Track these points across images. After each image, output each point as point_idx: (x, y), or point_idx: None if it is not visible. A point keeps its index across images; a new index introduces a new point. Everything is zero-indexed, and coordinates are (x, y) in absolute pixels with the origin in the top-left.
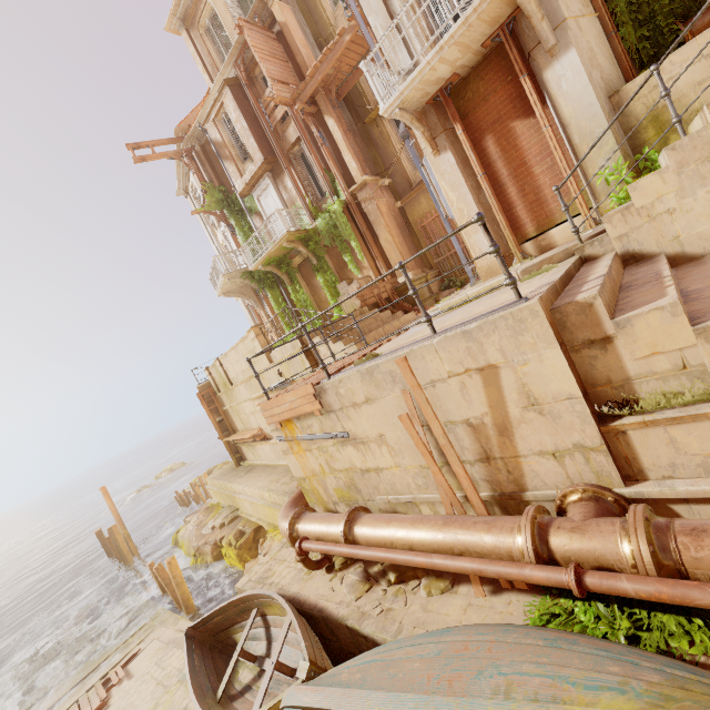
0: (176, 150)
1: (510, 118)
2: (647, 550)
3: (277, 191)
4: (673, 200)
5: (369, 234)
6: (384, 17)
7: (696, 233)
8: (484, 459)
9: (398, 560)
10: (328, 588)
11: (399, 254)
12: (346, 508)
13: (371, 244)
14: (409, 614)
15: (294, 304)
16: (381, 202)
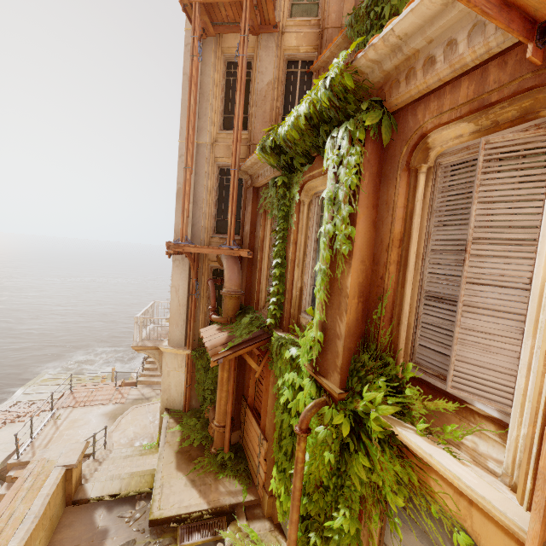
0: None
1: None
2: None
3: None
4: None
5: None
6: None
7: None
8: None
9: None
10: None
11: None
12: None
13: None
14: None
15: None
16: None
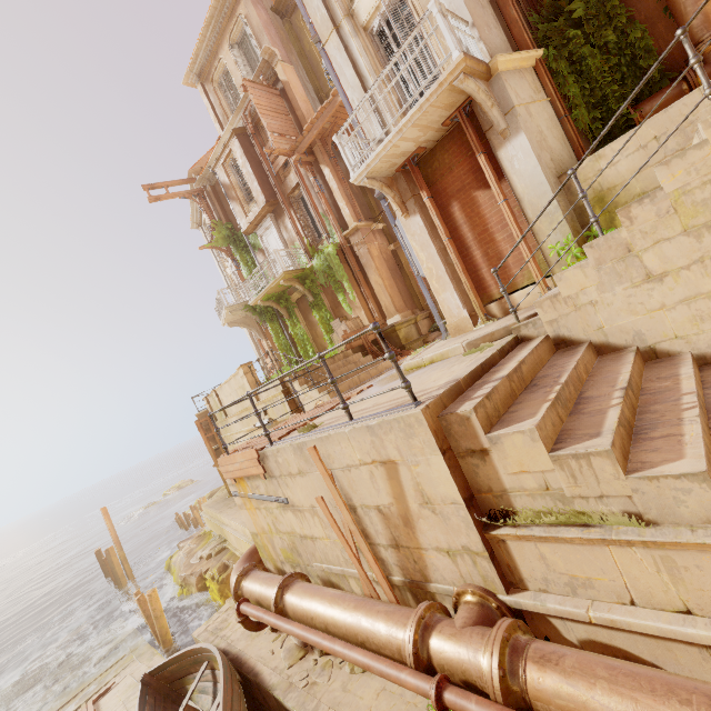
0: (189, 190)
1: (473, 187)
2: (497, 674)
3: (279, 231)
4: (595, 293)
5: (362, 276)
6: (360, 92)
7: (617, 326)
8: (394, 546)
9: (309, 641)
10: (269, 650)
11: (389, 296)
12: (291, 569)
13: (362, 285)
14: (330, 691)
15: (293, 337)
16: (372, 246)
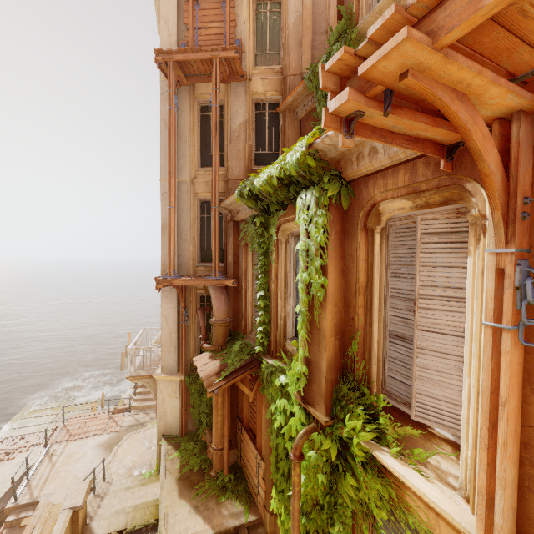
0: None
1: None
2: None
3: None
4: None
5: None
6: None
7: None
8: None
9: None
10: None
11: None
12: None
13: None
14: None
15: None
16: None
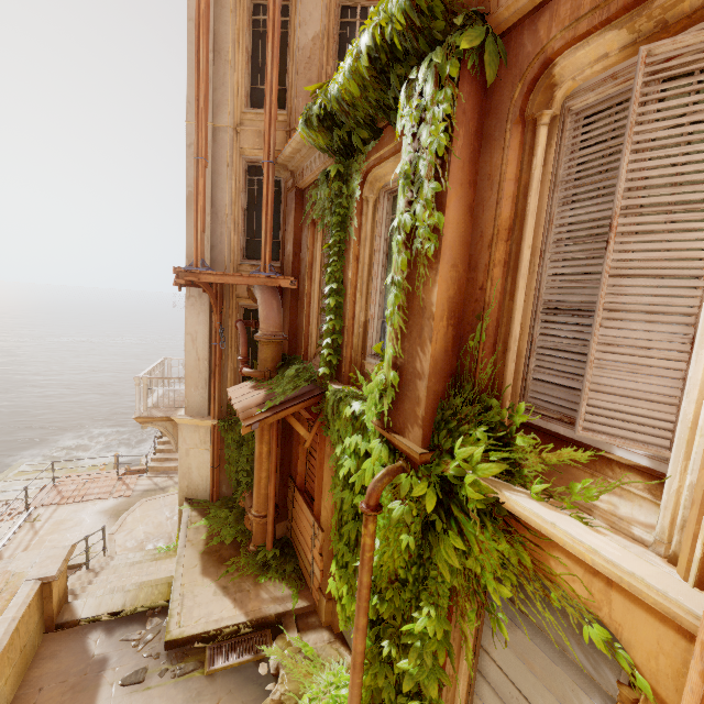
0: None
1: None
2: None
3: None
4: None
5: None
6: None
7: None
8: None
9: None
10: None
11: None
12: None
13: None
14: None
15: None
16: None
